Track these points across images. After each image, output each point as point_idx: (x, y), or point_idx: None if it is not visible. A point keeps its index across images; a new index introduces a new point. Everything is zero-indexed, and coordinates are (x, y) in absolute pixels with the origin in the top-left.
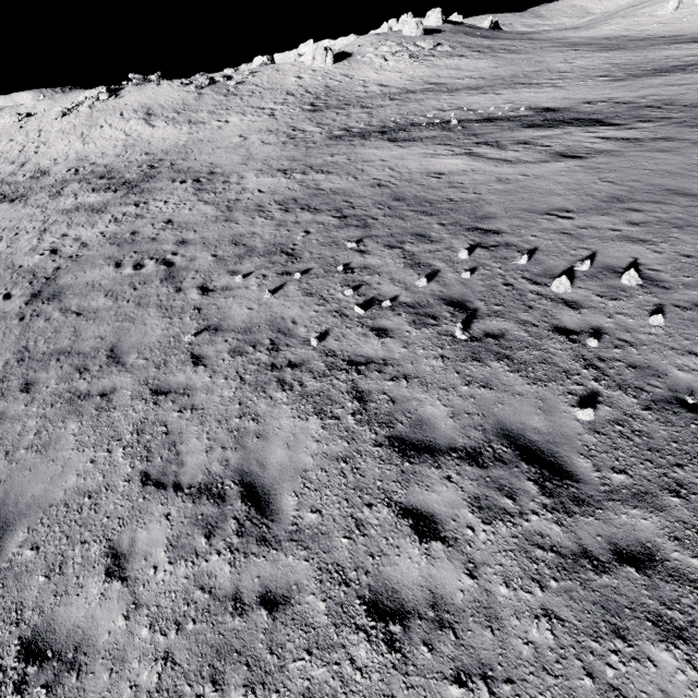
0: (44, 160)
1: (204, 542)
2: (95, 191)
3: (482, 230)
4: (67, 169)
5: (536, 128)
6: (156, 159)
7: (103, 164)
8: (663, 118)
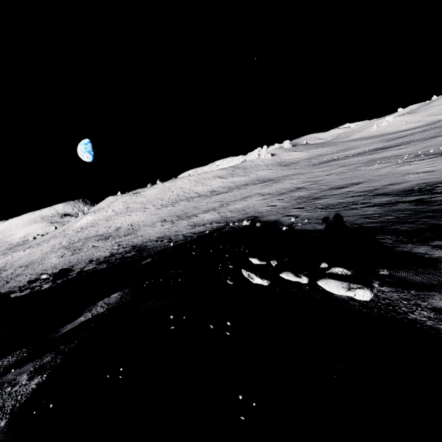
0: (203, 191)
1: (418, 165)
2: (257, 184)
3: (403, 155)
4: (222, 189)
5: (381, 150)
6: (255, 180)
7: (234, 185)
8: (415, 142)
